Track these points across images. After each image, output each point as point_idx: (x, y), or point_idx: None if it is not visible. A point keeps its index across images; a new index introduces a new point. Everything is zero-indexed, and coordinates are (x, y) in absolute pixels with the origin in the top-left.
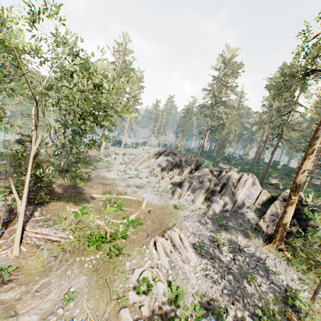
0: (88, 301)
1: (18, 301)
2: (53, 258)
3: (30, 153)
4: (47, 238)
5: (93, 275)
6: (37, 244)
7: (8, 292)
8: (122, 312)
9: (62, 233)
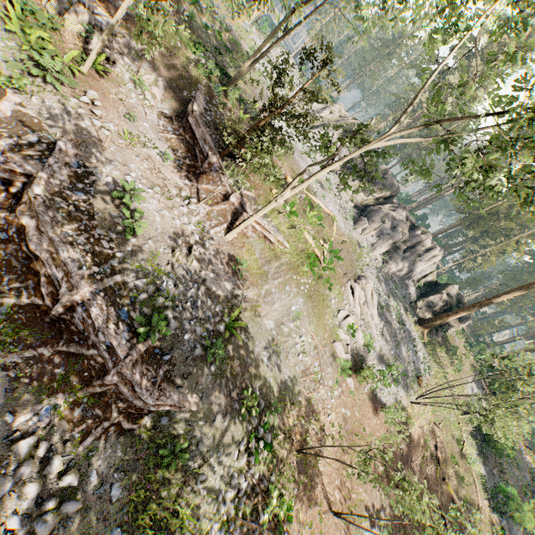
0: (309, 324)
1: (257, 303)
2: (266, 261)
3: (370, 143)
4: (265, 236)
5: (308, 300)
6: (249, 234)
7: (248, 291)
8: (337, 344)
9: (279, 235)
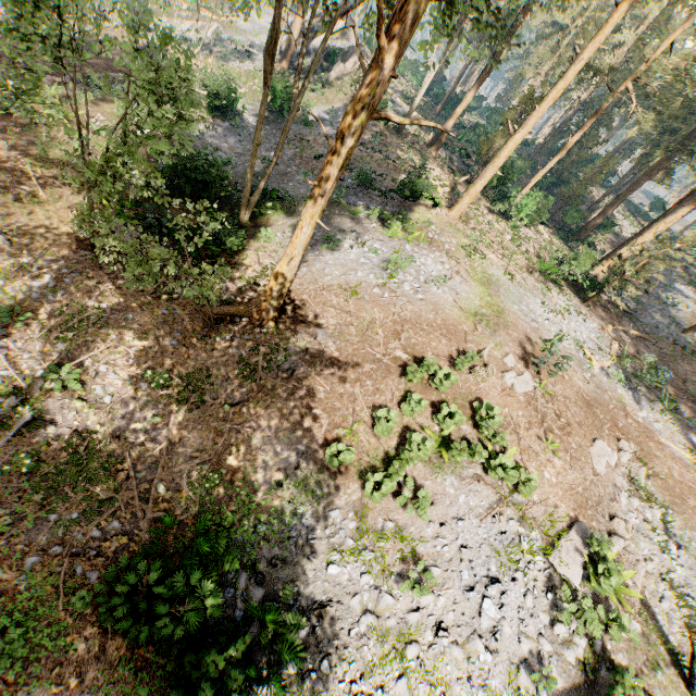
0: None
1: None
2: None
3: None
4: None
5: None
6: None
7: None
8: None
9: None
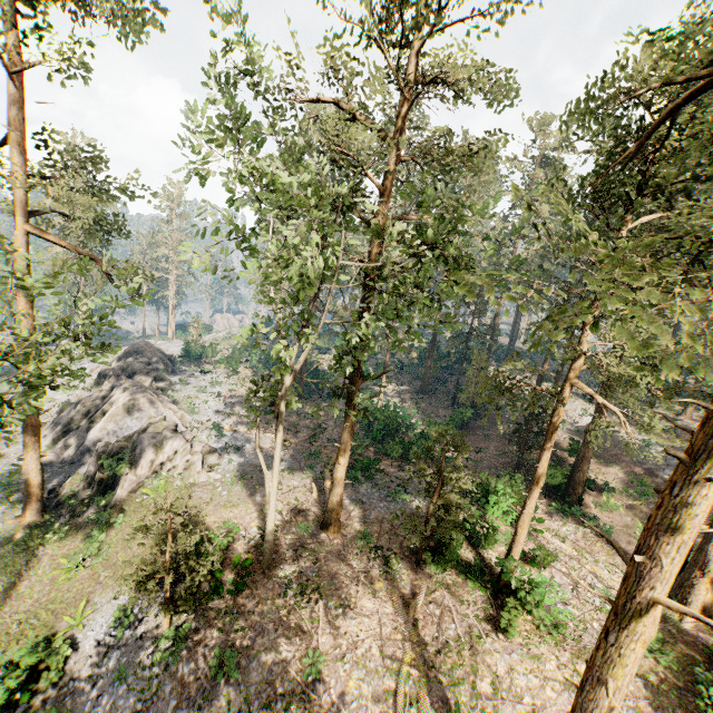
0: None
1: None
2: None
3: None
4: None
5: None
6: None
7: None
8: None
9: None
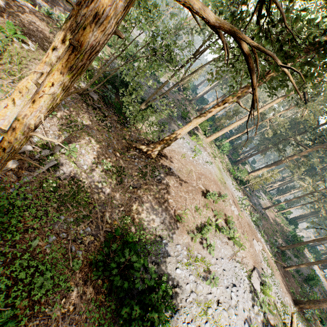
0: None
1: None
2: None
3: None
4: None
5: None
6: None
7: None
8: None
9: None
